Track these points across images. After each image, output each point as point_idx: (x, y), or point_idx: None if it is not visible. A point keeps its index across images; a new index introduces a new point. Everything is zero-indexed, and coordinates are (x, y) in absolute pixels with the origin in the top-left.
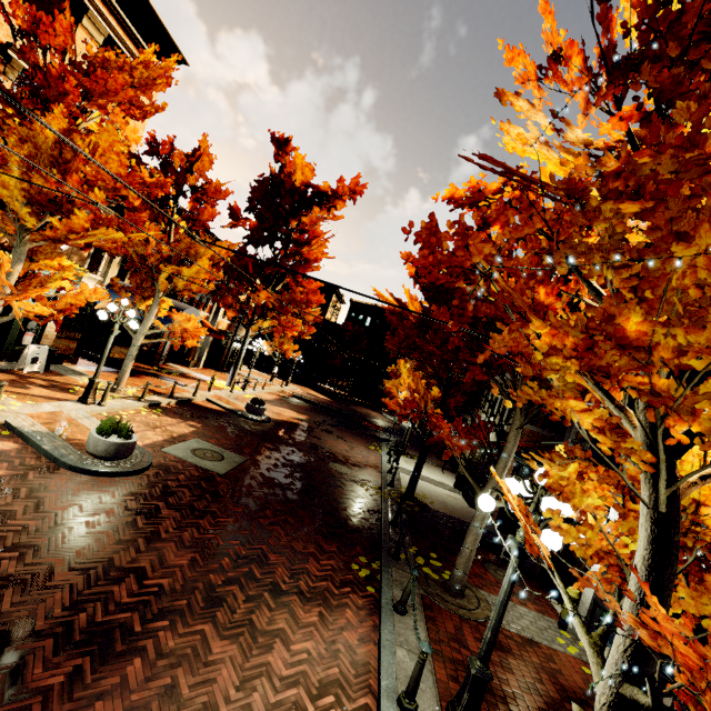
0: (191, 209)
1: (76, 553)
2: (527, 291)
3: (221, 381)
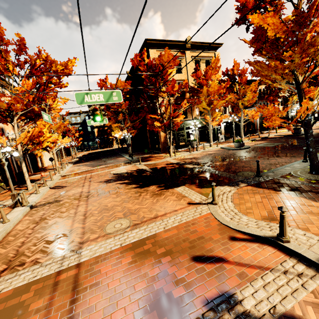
0: (239, 81)
1: (234, 155)
2: None
3: (285, 130)
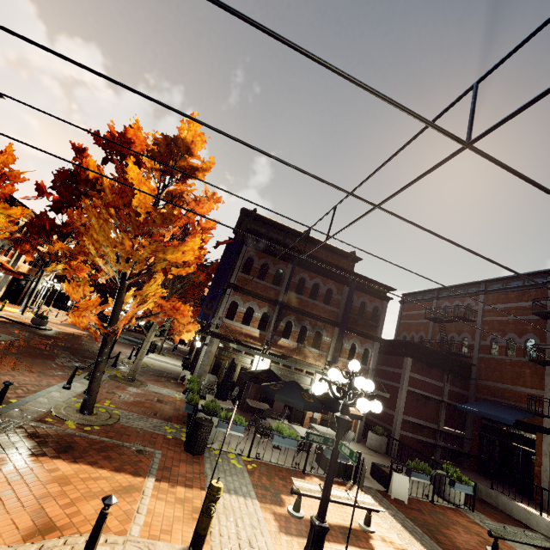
0: None
1: None
2: None
3: (15, 309)
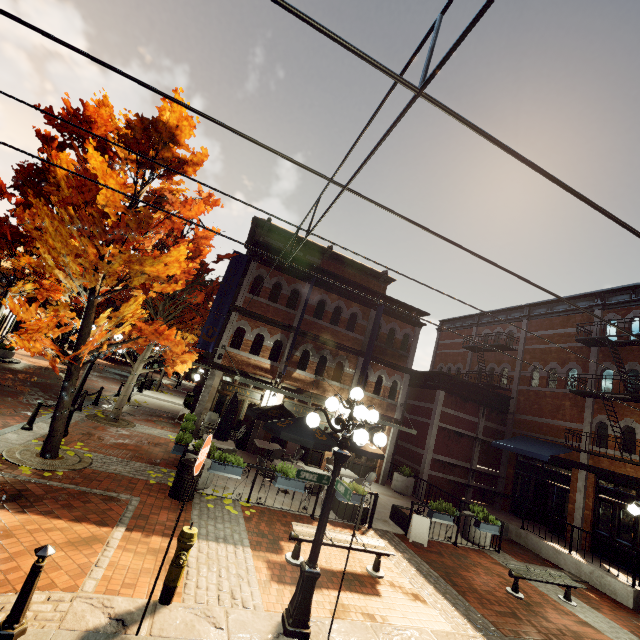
0: None
1: None
2: None
3: None
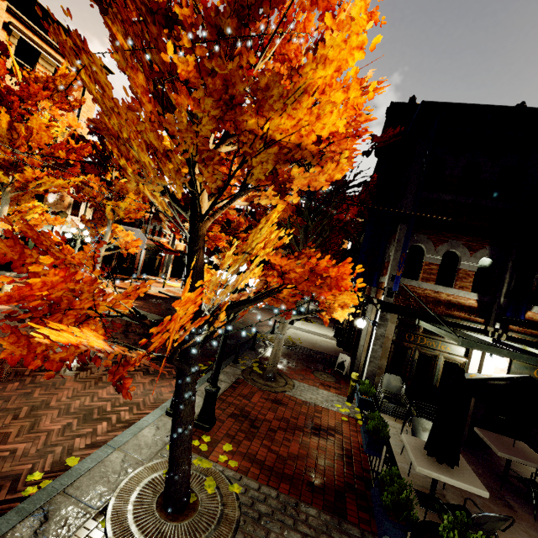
0: None
1: None
2: (139, 135)
3: (179, 283)
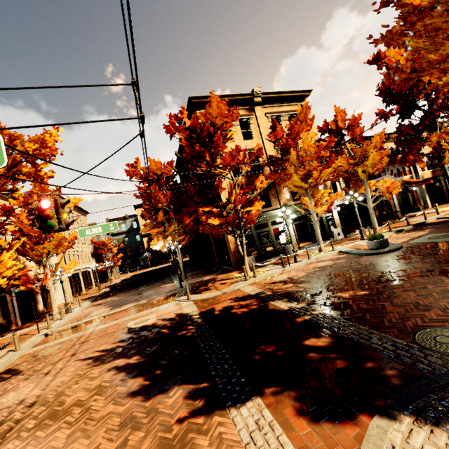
0: (351, 137)
1: (376, 269)
2: None
3: None
